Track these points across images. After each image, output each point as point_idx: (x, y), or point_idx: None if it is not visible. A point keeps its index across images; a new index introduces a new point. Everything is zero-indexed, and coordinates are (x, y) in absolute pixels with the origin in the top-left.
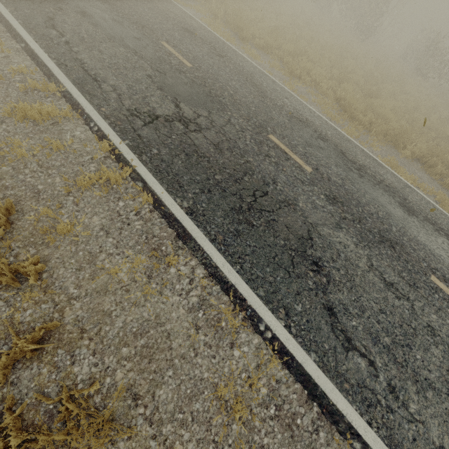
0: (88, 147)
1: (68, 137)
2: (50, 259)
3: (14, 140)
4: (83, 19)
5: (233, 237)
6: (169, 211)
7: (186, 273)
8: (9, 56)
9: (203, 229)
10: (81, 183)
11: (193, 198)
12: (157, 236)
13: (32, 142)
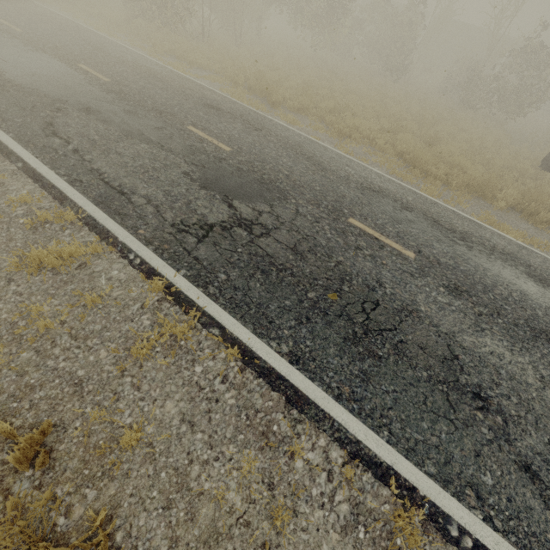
0: (132, 291)
1: (103, 282)
2: (121, 502)
3: (31, 307)
4: (89, 118)
5: (362, 384)
6: (267, 365)
7: (319, 462)
8: (4, 183)
9: (320, 381)
10: (137, 352)
11: (291, 336)
12: (261, 410)
13: (56, 301)
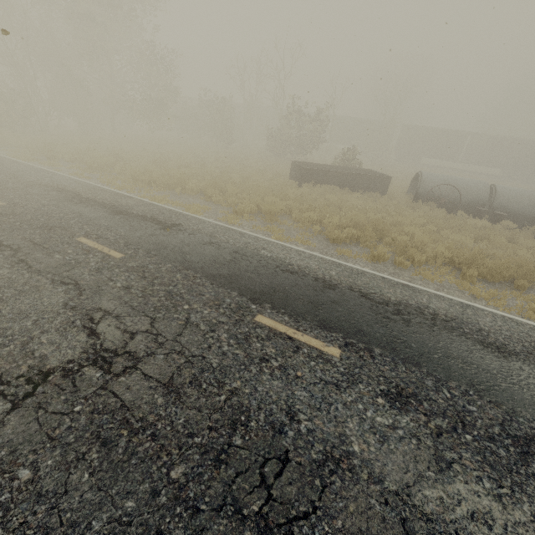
0: None
1: None
2: None
3: None
4: None
5: None
6: None
7: None
8: None
9: None
10: None
11: None
12: None
13: None
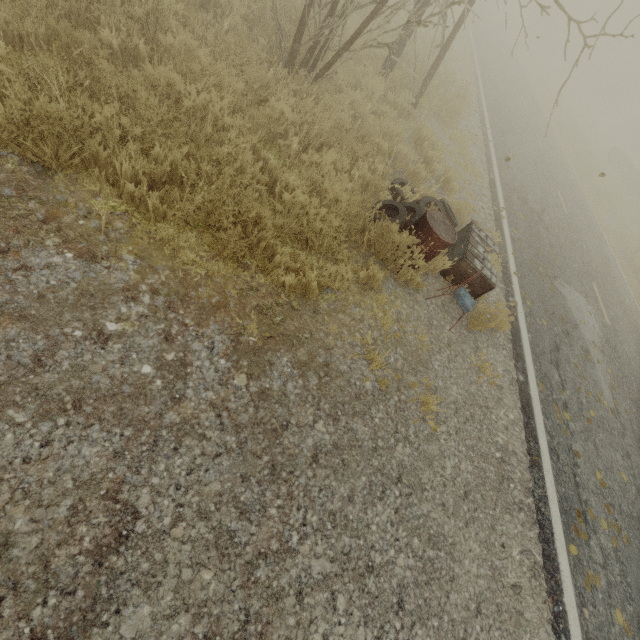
0: None
1: None
2: None
3: None
4: None
5: None
6: None
7: None
8: None
9: None
10: None
11: None
12: None
13: None
